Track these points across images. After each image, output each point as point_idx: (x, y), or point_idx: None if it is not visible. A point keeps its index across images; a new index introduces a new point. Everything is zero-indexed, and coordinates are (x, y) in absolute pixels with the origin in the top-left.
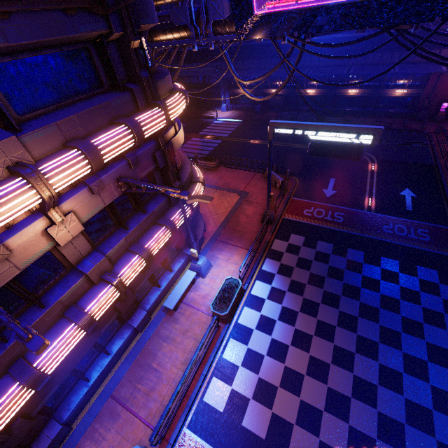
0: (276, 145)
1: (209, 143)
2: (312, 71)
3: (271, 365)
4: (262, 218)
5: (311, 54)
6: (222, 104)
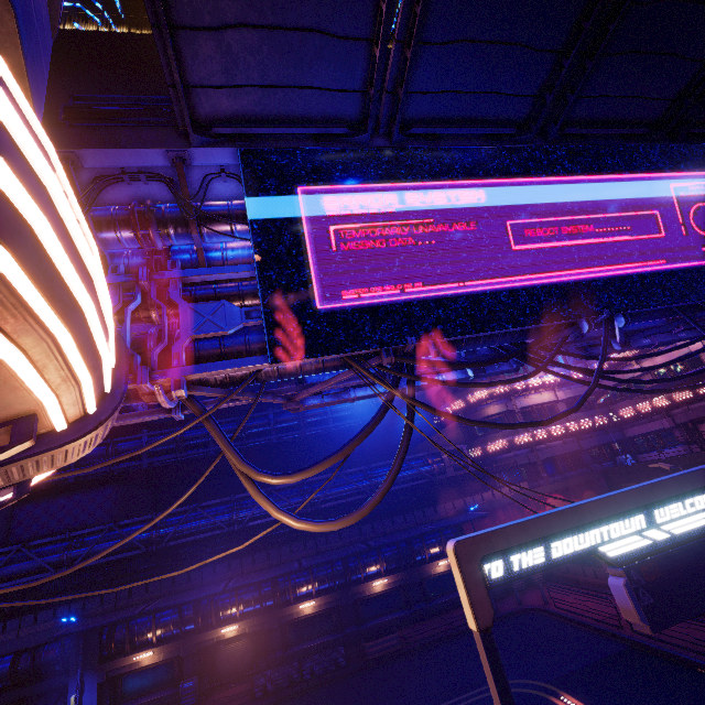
0: None
1: None
2: (307, 560)
3: None
4: None
5: (444, 383)
6: None
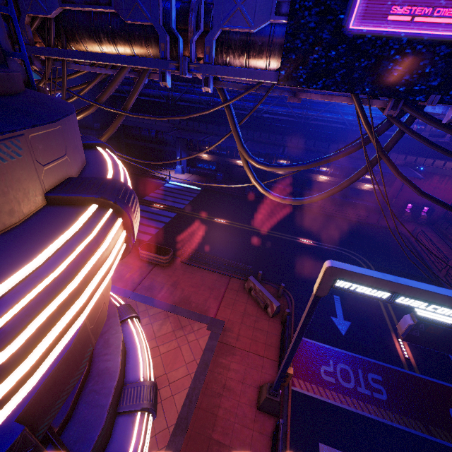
0: (249, 229)
1: (158, 215)
2: (288, 151)
3: None
4: (260, 404)
5: (433, 147)
6: (176, 165)
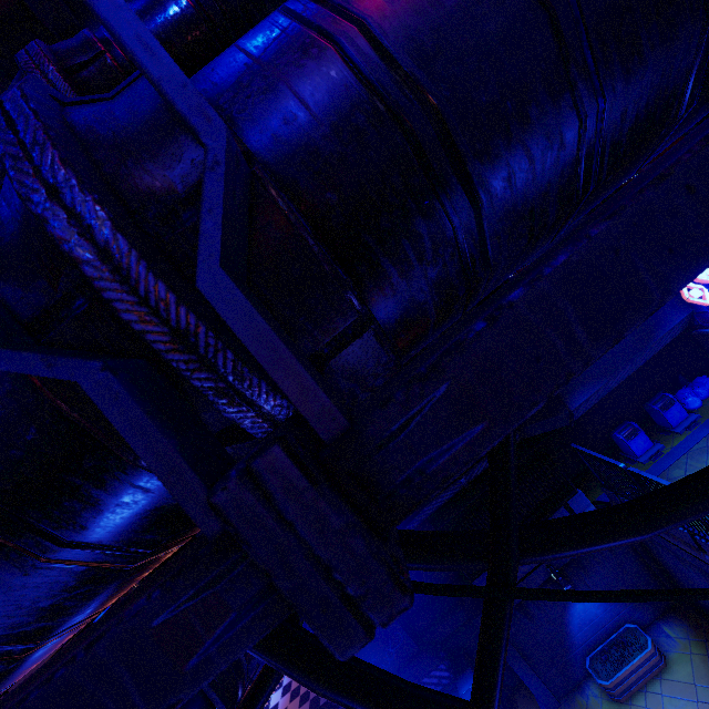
0: None
1: None
2: None
3: (284, 699)
4: None
5: None
6: None
